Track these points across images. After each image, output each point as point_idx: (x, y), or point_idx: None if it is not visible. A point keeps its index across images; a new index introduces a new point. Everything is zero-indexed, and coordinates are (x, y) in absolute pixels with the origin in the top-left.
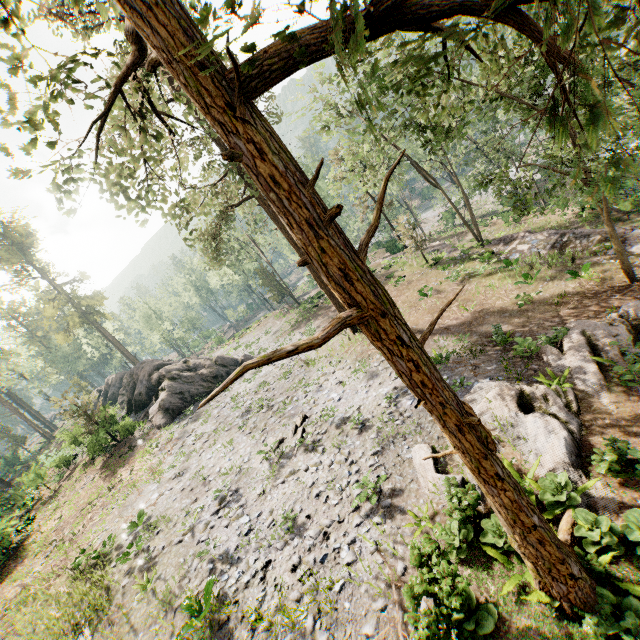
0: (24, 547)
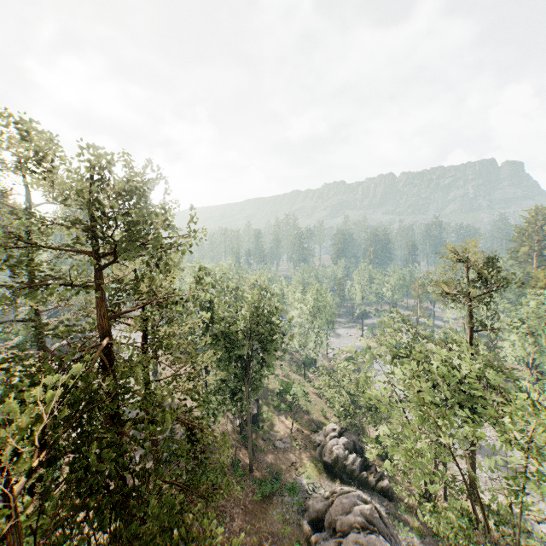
0: None
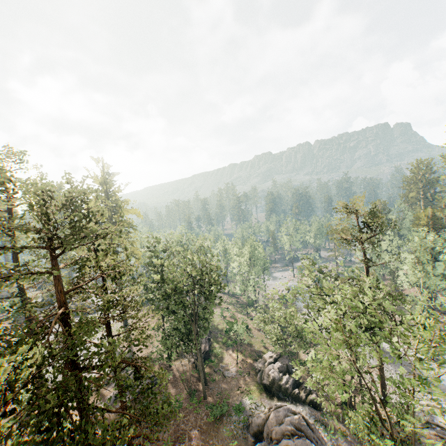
0: None
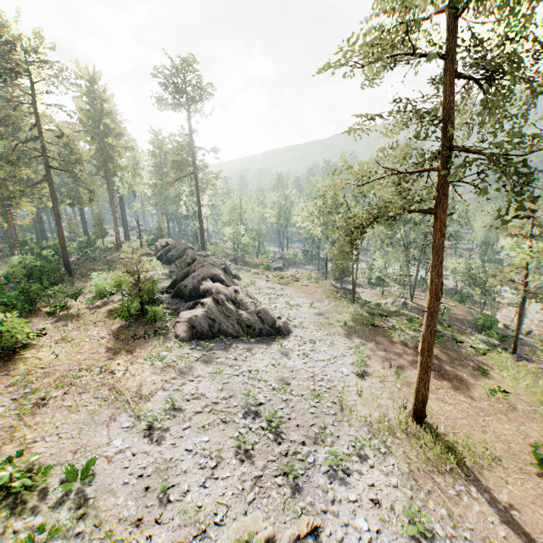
0: (17, 359)
